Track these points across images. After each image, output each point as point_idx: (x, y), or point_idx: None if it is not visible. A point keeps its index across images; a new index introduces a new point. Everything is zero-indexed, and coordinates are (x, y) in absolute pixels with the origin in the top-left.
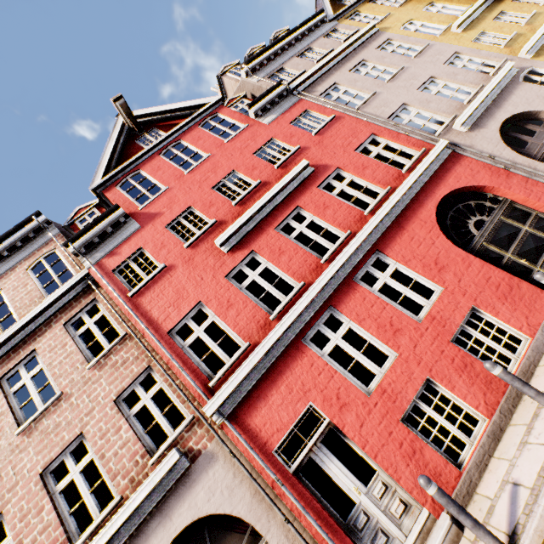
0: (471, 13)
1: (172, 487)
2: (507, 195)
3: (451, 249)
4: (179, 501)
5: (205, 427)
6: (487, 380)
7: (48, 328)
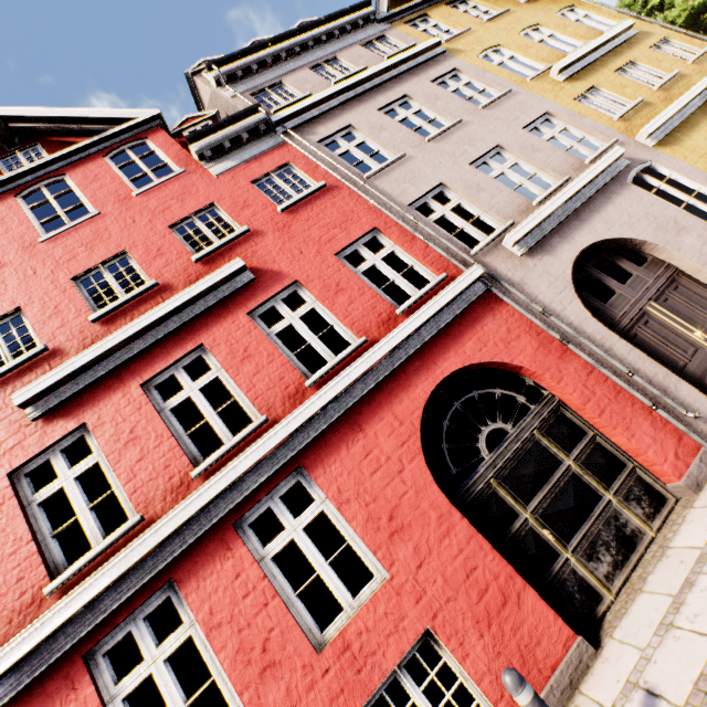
0: (585, 53)
1: None
2: (555, 390)
3: (428, 490)
4: None
5: None
6: None
7: None
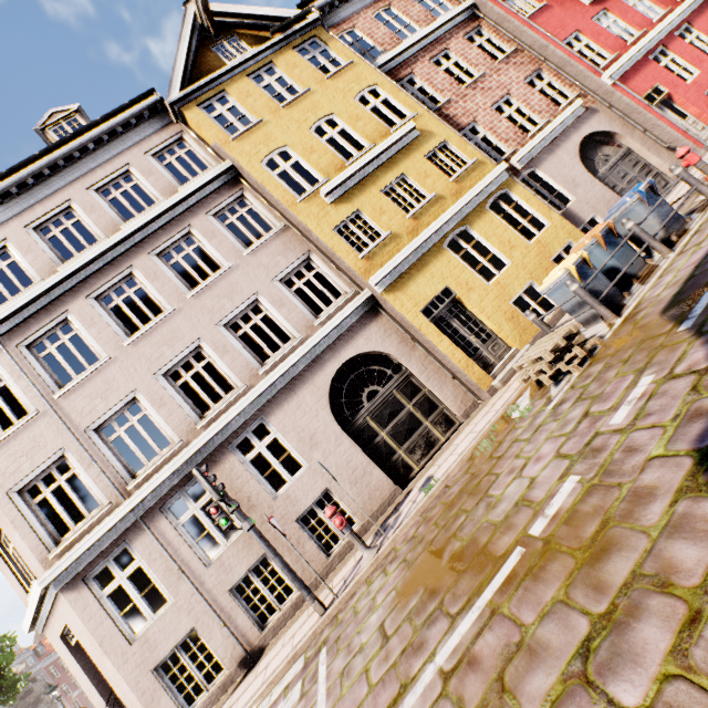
0: None
1: (576, 120)
2: None
3: None
4: (582, 125)
5: (587, 99)
6: None
7: (451, 37)
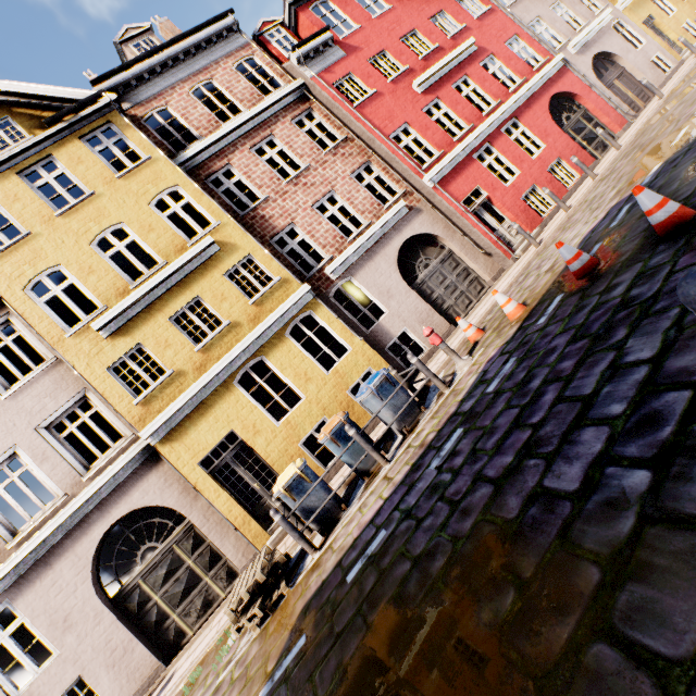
0: None
1: (400, 221)
2: (586, 104)
3: (553, 126)
4: (405, 227)
5: (413, 197)
6: (559, 189)
7: (278, 121)
